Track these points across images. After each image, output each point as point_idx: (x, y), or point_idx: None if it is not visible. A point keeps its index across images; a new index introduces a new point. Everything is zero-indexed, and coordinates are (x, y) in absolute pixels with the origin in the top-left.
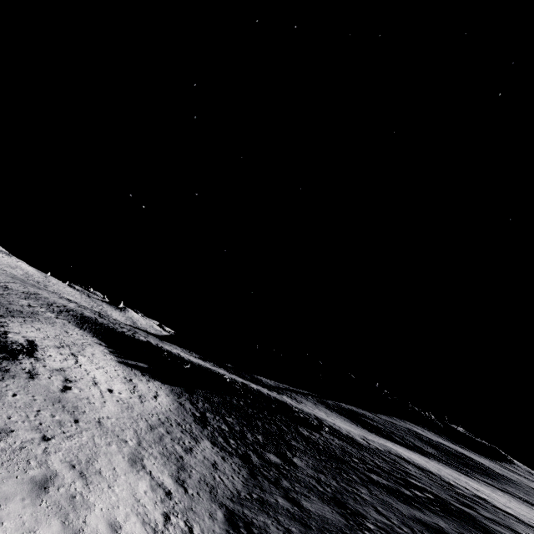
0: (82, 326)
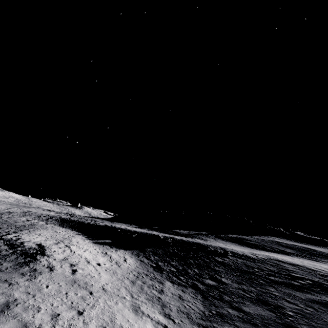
0: (63, 225)
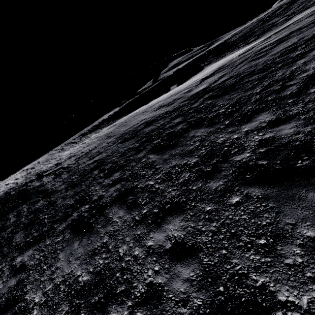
0: (109, 124)
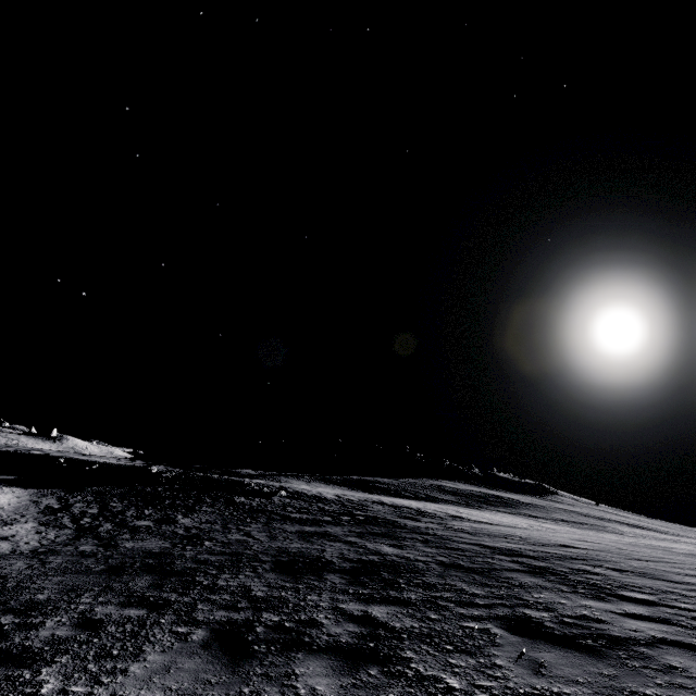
0: None
